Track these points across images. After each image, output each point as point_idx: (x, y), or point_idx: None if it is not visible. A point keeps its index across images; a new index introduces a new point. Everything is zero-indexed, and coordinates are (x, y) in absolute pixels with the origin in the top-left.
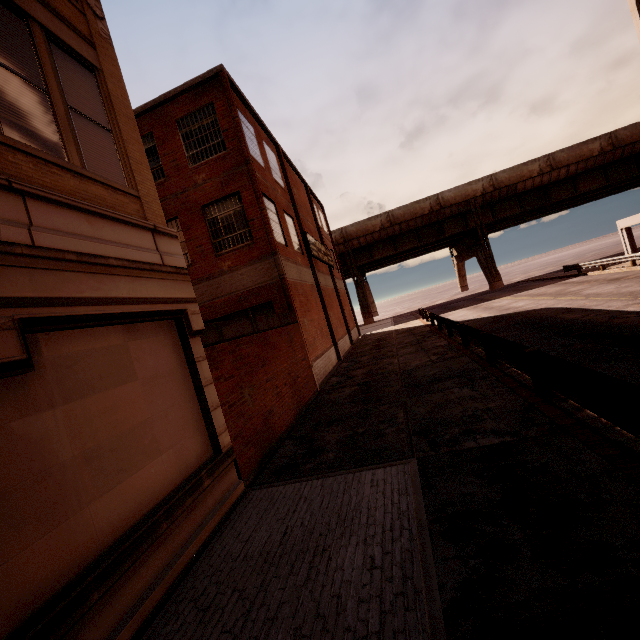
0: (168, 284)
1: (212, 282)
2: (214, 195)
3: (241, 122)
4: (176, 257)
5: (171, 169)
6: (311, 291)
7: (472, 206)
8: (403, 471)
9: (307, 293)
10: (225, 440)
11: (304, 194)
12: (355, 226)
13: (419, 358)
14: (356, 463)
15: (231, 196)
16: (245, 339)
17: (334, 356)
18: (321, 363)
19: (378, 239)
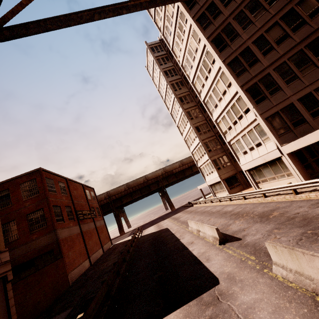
0: (2, 268)
1: (27, 245)
2: (32, 210)
3: (47, 182)
4: (6, 257)
5: (15, 201)
6: (77, 236)
7: (159, 179)
8: (68, 311)
9: (73, 239)
10: (14, 317)
11: (81, 189)
12: (113, 190)
13: (113, 261)
14: (58, 313)
15: (39, 209)
16: (31, 275)
17: (88, 264)
18: (77, 270)
19: (124, 194)
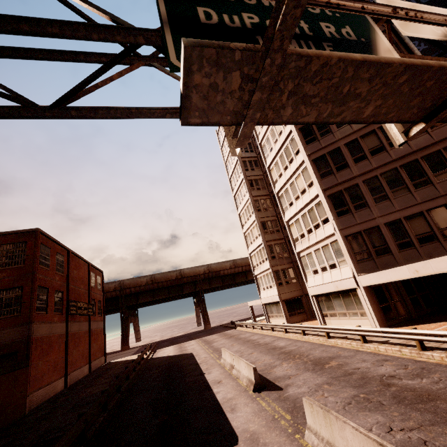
0: None
1: None
2: (7, 285)
3: (41, 250)
4: None
5: None
6: (58, 339)
7: (198, 279)
8: None
9: (53, 341)
10: None
11: (85, 270)
12: (130, 280)
13: (101, 388)
14: None
15: (17, 287)
16: None
17: (61, 385)
18: (43, 392)
19: (143, 290)
